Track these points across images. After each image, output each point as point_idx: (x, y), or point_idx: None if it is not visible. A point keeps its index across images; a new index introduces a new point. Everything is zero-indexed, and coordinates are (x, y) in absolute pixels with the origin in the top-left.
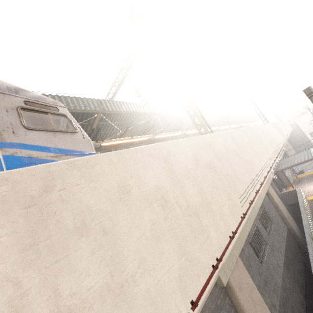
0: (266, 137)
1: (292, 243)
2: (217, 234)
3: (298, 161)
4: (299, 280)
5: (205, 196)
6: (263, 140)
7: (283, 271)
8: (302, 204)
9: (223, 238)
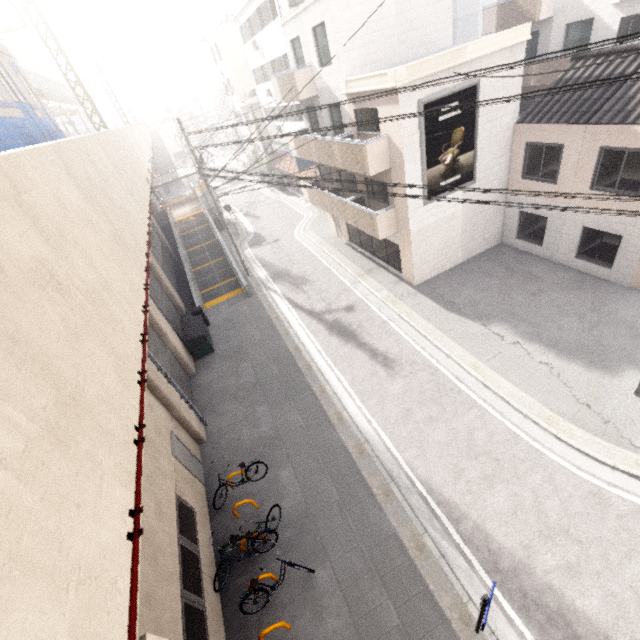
0: (139, 143)
1: (166, 254)
2: (146, 189)
3: (167, 180)
4: (172, 273)
5: (136, 170)
6: (139, 146)
7: (163, 263)
8: (172, 221)
9: (148, 192)
